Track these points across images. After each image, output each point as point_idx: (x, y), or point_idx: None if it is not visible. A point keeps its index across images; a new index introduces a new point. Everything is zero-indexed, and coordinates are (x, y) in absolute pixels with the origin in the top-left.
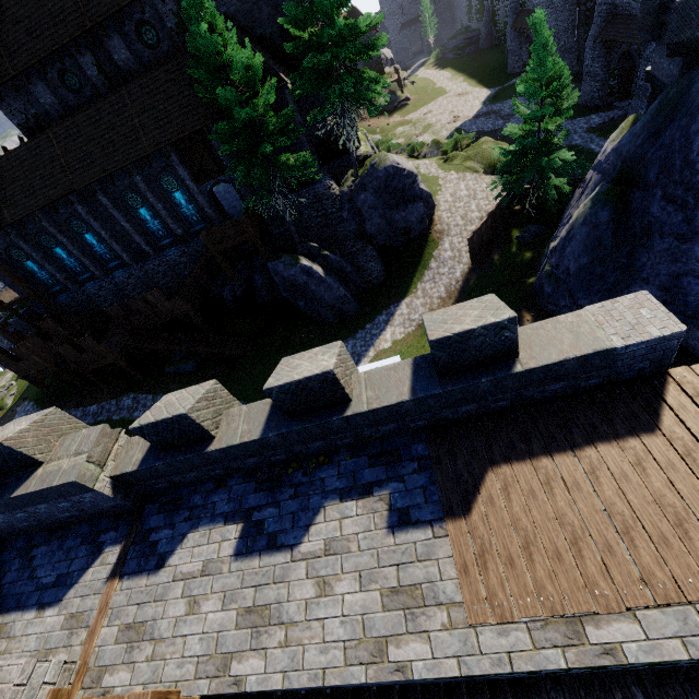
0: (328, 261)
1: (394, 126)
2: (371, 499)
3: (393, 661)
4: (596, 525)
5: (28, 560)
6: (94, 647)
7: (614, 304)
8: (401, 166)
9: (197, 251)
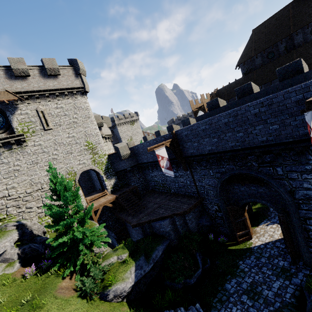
0: None
1: None
2: None
3: None
4: None
5: None
6: None
7: None
8: None
9: None
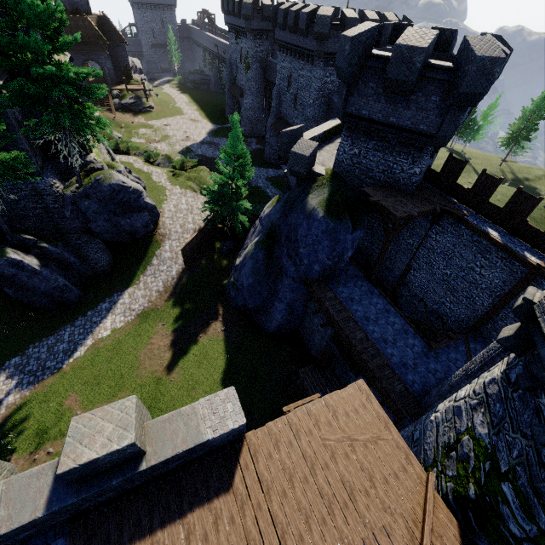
0: (46, 252)
1: (138, 125)
2: None
3: None
4: None
5: None
6: None
7: (216, 397)
8: (126, 184)
9: None
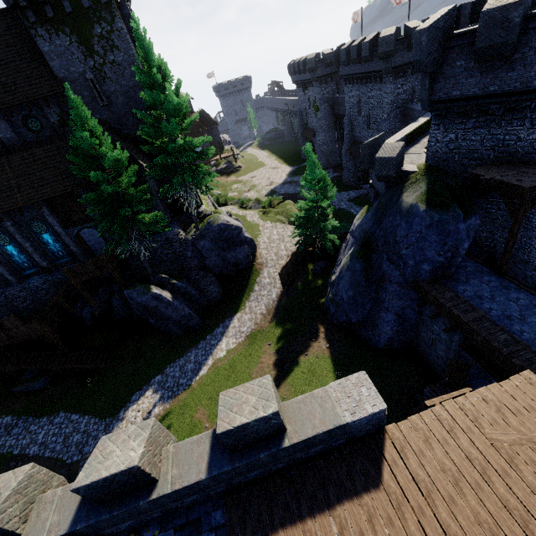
0: (176, 287)
1: (231, 183)
2: None
3: None
4: None
5: None
6: None
7: (347, 381)
8: (230, 223)
9: (60, 279)
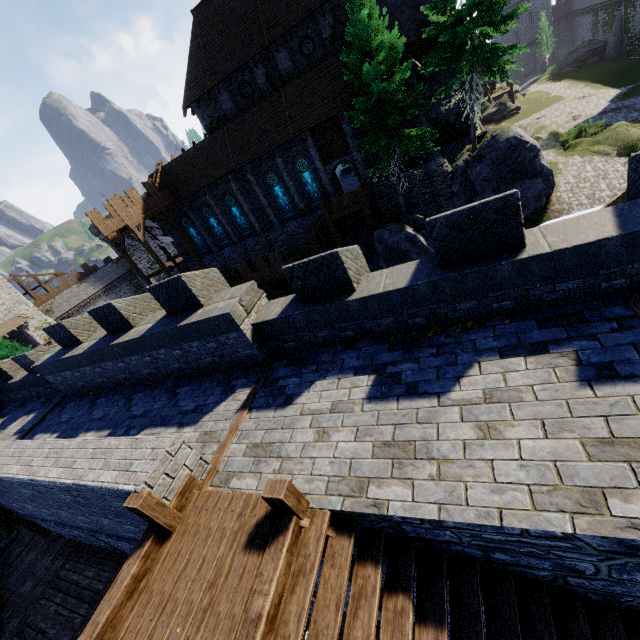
0: None
1: None
2: (547, 356)
3: (620, 517)
4: None
5: (174, 396)
6: (223, 457)
7: None
8: (524, 139)
9: (312, 224)
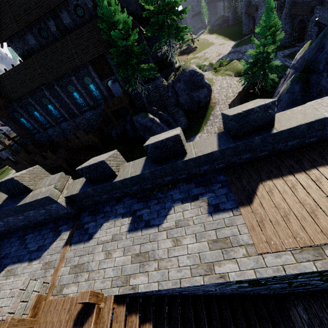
0: (161, 116)
1: (190, 59)
2: (198, 201)
3: (218, 273)
4: (323, 203)
5: (23, 241)
6: (57, 276)
7: (322, 100)
8: (196, 70)
9: (99, 113)
